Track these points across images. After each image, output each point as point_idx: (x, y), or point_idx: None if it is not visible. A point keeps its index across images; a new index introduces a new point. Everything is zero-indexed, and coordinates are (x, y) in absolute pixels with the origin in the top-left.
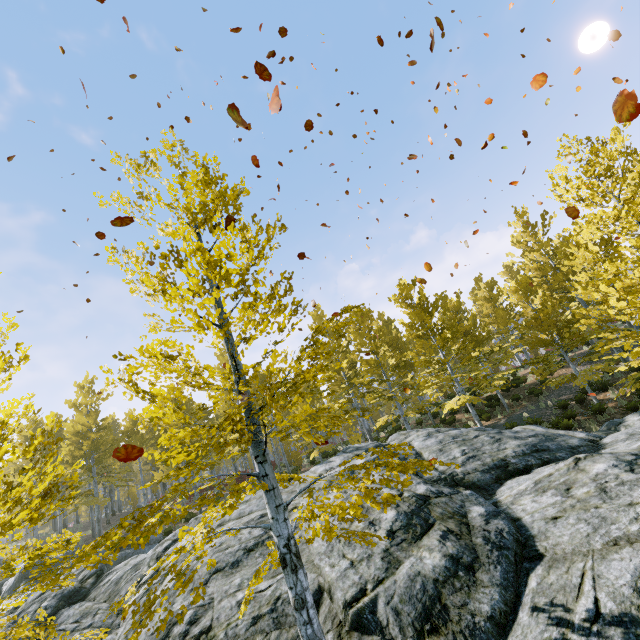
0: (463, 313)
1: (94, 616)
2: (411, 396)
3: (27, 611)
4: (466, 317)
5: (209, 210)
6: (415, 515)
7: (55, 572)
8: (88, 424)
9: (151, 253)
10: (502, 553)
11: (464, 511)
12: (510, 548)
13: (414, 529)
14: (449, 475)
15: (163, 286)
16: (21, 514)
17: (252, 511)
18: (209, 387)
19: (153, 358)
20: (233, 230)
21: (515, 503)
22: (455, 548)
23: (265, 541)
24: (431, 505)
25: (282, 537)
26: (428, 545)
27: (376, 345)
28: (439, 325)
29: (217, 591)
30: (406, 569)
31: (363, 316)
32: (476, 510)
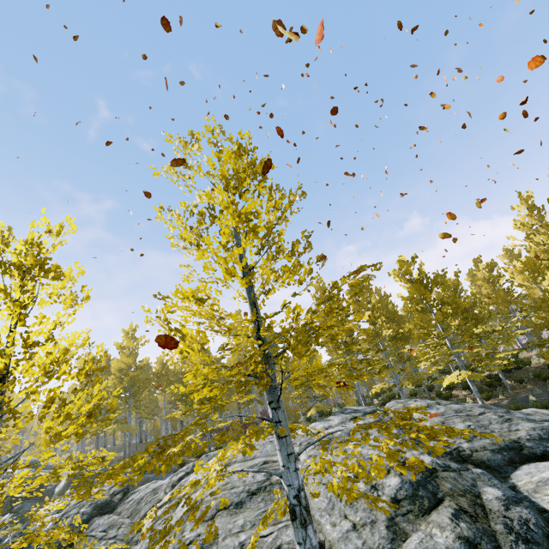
0: (460, 292)
1: (118, 529)
2: (407, 367)
3: (69, 513)
4: (463, 296)
5: (240, 178)
6: (421, 486)
7: (87, 485)
8: (129, 363)
9: (190, 211)
10: (530, 548)
11: (477, 491)
12: (540, 543)
13: (421, 501)
14: (454, 449)
15: (198, 241)
16: (70, 428)
17: (256, 456)
18: (230, 333)
19: (186, 300)
20: (259, 195)
21: (539, 491)
22: (471, 531)
23: (267, 487)
24: (438, 478)
25: (292, 487)
26: (438, 522)
27: (374, 316)
28: (439, 300)
29: (222, 528)
30: (414, 544)
31: (362, 289)
32: (491, 492)
